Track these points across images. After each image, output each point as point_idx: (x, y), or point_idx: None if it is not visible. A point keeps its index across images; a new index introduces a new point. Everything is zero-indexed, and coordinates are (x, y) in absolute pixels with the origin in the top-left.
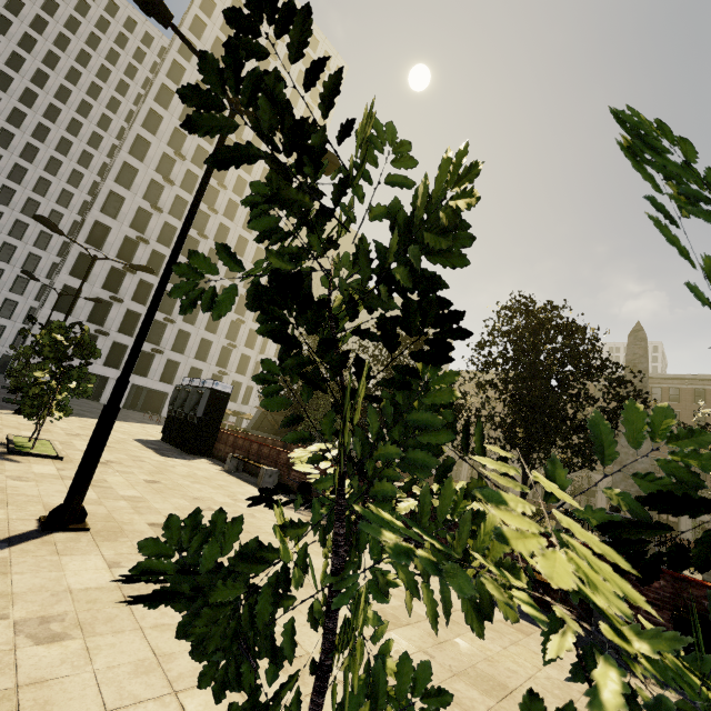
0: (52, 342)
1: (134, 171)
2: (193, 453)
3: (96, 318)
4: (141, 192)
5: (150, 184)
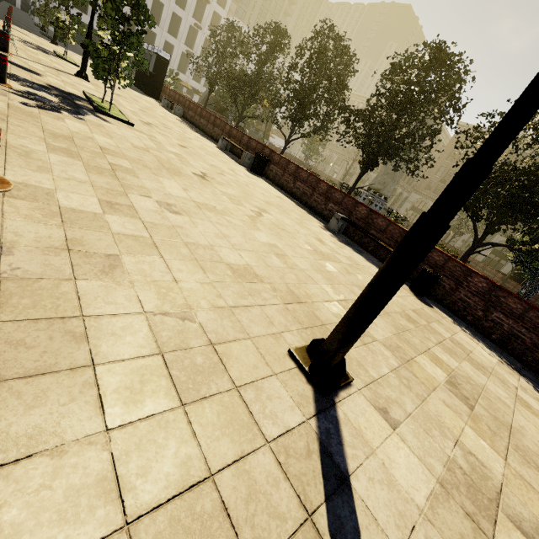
0: None
1: None
2: (149, 95)
3: None
4: None
5: None
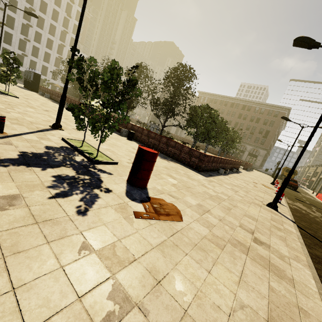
0: None
1: None
2: (32, 91)
3: None
4: None
5: None
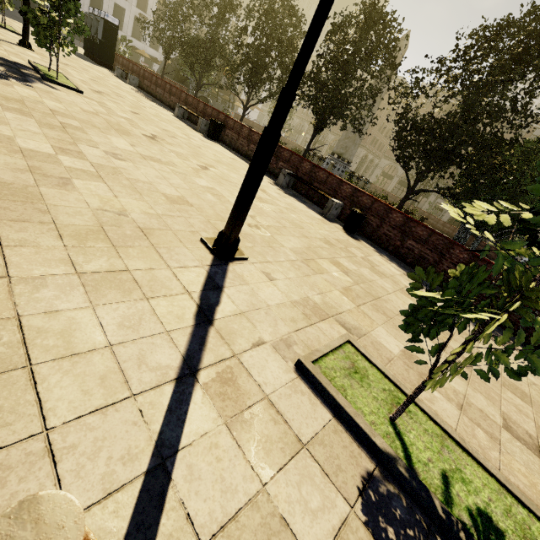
0: None
1: None
2: (101, 65)
3: None
4: None
5: None
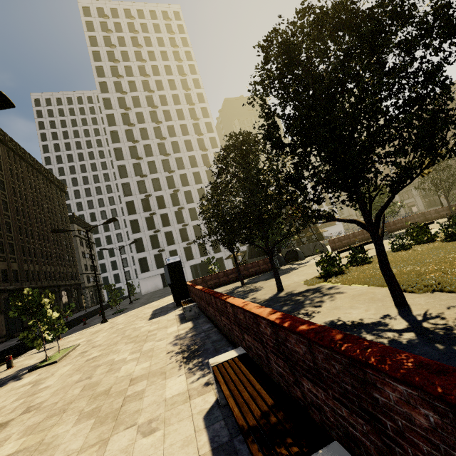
0: (17, 306)
1: (124, 167)
2: (179, 305)
3: (155, 245)
4: (133, 174)
5: (134, 167)
